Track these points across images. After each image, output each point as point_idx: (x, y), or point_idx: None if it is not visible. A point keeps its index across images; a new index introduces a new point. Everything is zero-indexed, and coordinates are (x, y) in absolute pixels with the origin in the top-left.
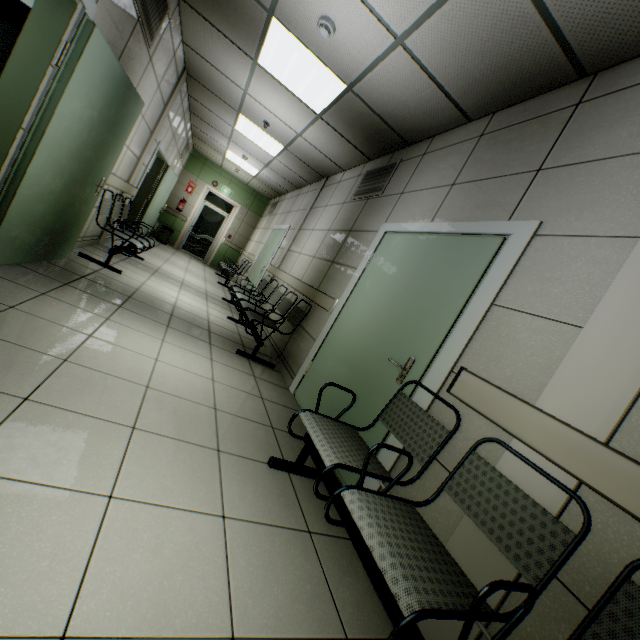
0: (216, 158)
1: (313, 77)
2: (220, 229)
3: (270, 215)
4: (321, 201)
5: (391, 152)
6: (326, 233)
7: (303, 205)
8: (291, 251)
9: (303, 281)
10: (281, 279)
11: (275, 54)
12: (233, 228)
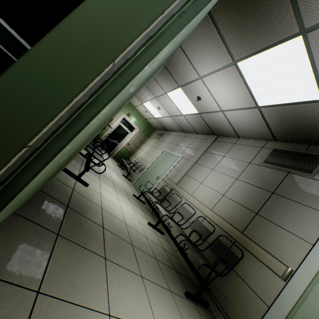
0: (135, 102)
1: (289, 84)
2: (124, 138)
3: (157, 139)
4: (216, 150)
5: (306, 143)
6: (234, 180)
7: (193, 145)
8: (189, 176)
9: (215, 212)
10: (184, 197)
11: (265, 61)
12: (131, 140)
